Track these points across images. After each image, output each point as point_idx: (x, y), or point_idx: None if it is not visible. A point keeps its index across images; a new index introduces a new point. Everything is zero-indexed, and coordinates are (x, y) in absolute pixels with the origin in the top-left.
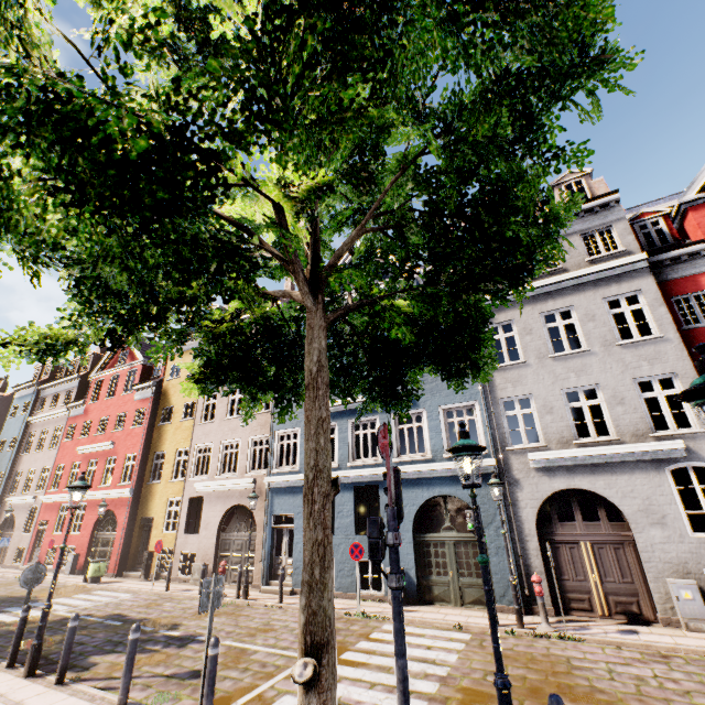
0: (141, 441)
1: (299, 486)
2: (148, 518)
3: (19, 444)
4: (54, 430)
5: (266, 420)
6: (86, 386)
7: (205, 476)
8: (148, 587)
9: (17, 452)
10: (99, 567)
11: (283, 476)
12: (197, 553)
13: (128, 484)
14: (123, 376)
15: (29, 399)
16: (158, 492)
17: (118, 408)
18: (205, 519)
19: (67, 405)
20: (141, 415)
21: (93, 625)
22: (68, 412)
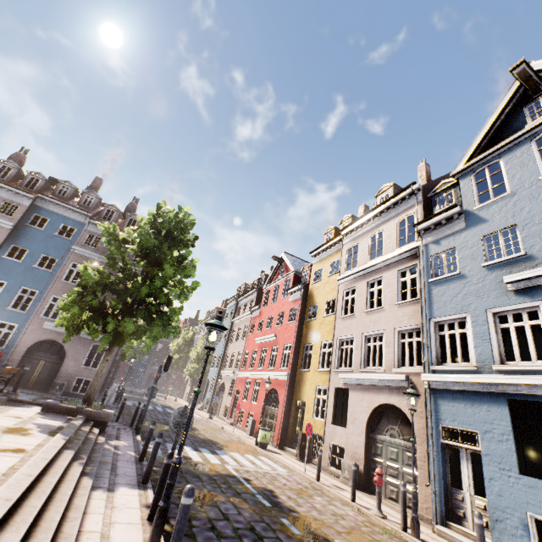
0: (294, 333)
1: (479, 391)
2: (301, 402)
3: (228, 336)
4: (244, 327)
5: (413, 309)
6: (261, 297)
7: (348, 368)
8: (300, 469)
9: (226, 341)
10: (265, 435)
11: (450, 374)
12: (345, 448)
13: (285, 368)
14: (281, 285)
15: (233, 308)
16: (307, 379)
17: (278, 309)
18: (351, 413)
19: (250, 310)
20: (293, 313)
21: (245, 494)
22: (251, 314)
